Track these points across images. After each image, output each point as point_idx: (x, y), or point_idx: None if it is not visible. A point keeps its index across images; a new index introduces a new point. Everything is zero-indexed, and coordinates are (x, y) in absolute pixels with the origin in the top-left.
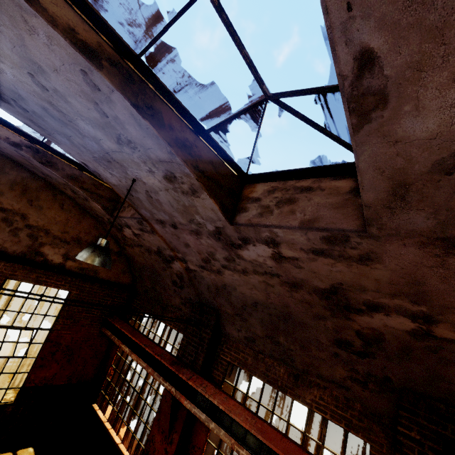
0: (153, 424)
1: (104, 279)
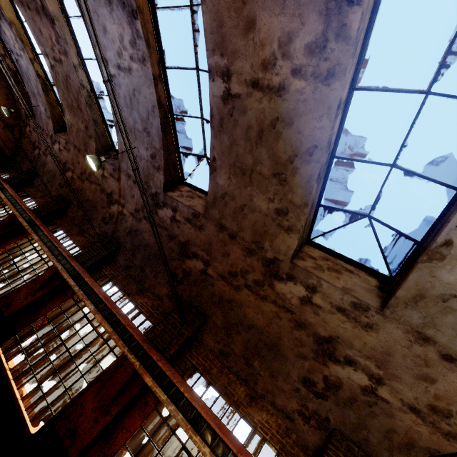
0: None
1: None
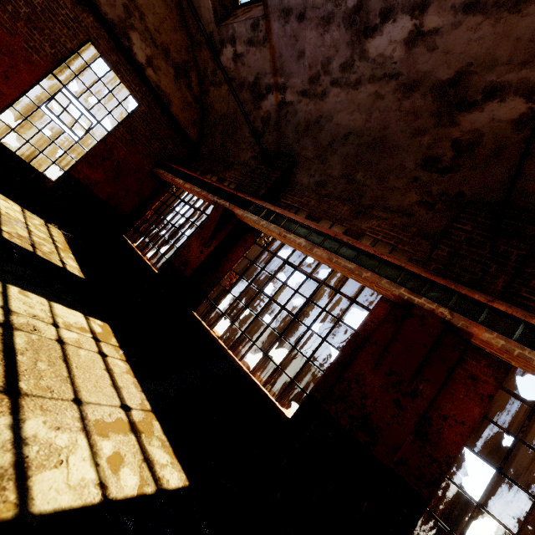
0: (193, 236)
1: (174, 117)
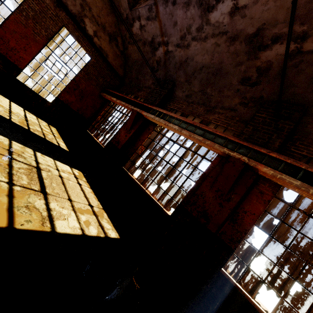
0: (121, 128)
1: (110, 64)
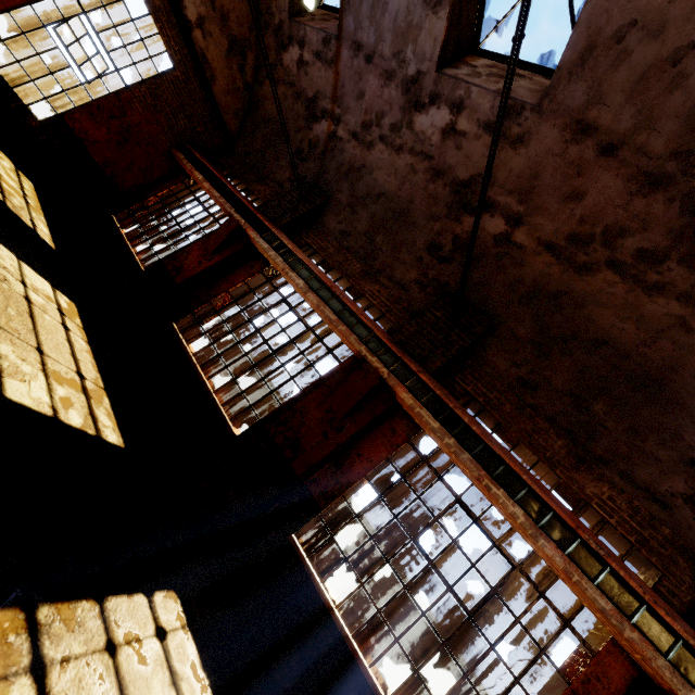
0: (196, 243)
1: (214, 98)
